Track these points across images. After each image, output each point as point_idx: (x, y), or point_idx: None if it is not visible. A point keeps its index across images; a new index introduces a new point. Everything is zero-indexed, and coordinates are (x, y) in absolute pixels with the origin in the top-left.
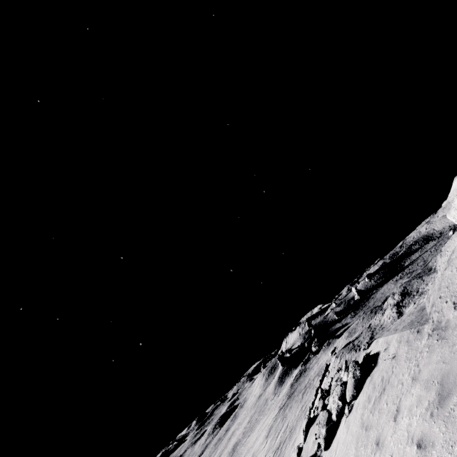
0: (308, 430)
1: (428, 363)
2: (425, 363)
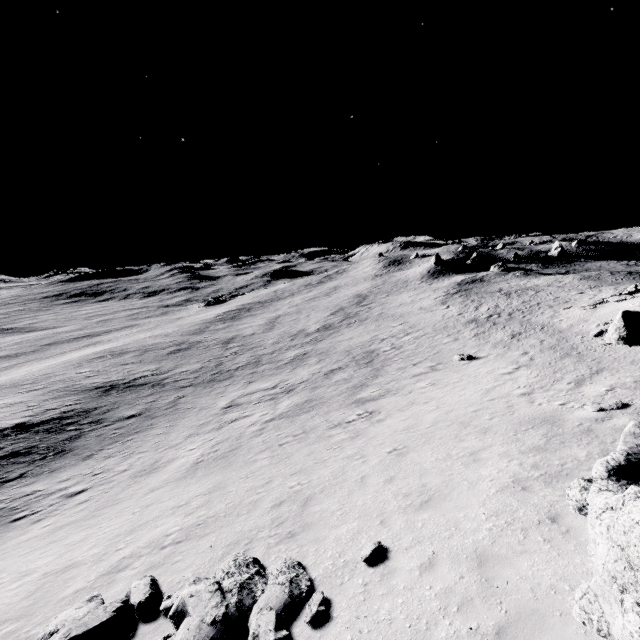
0: None
1: None
2: None
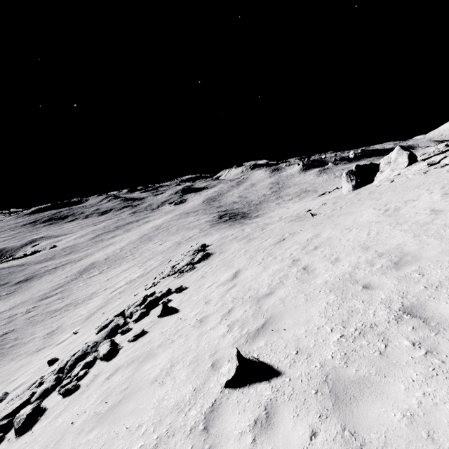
0: None
1: None
2: None
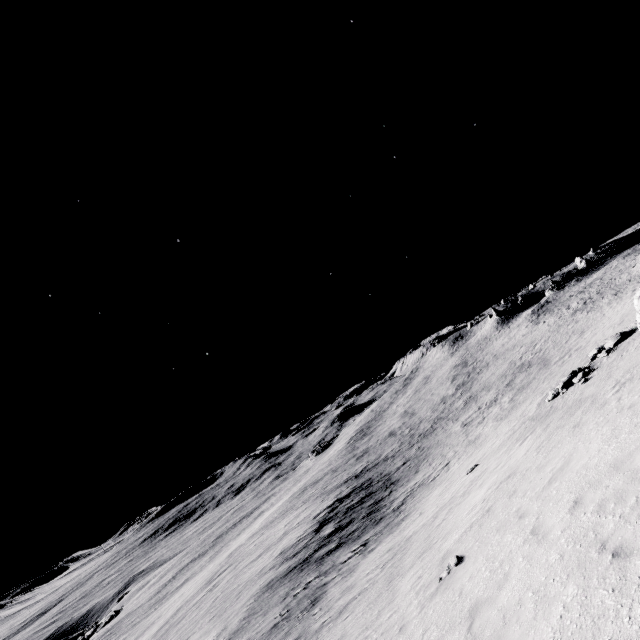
0: None
1: None
2: None
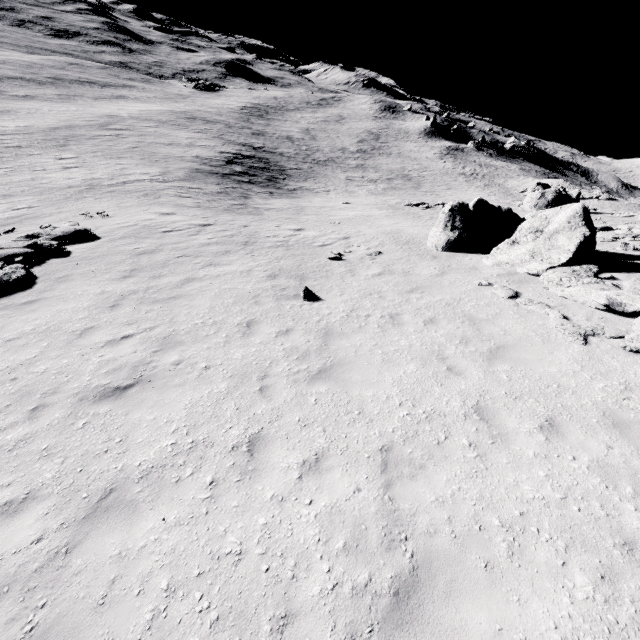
0: None
1: None
2: None
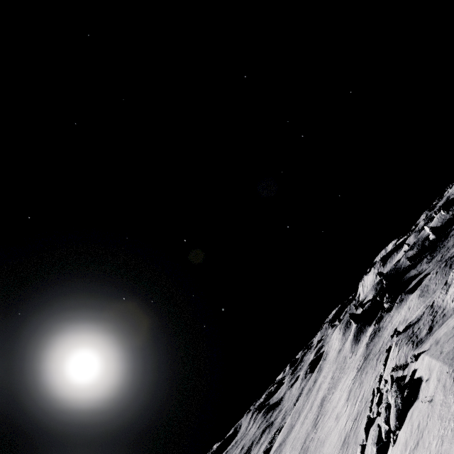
0: (368, 430)
1: (447, 452)
2: (445, 449)
